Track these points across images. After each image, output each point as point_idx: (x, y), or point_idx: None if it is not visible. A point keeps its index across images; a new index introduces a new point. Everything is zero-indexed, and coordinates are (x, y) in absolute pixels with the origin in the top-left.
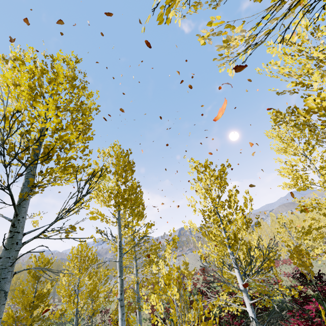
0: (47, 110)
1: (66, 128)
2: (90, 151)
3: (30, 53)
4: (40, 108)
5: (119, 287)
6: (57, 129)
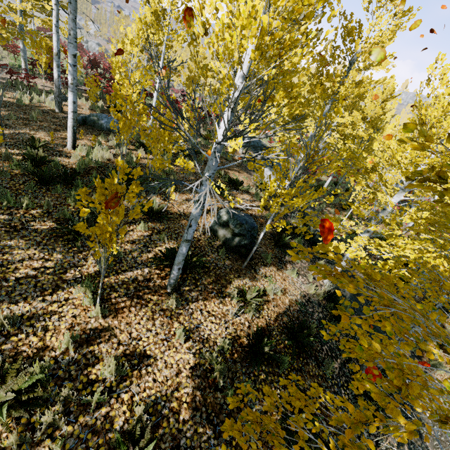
0: None
1: None
2: None
3: None
4: None
5: (55, 14)
6: None
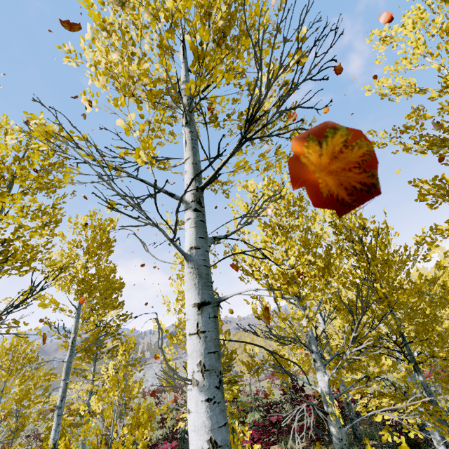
0: (10, 187)
1: (31, 219)
2: (53, 245)
3: (2, 121)
4: (6, 202)
5: (61, 392)
6: (21, 227)
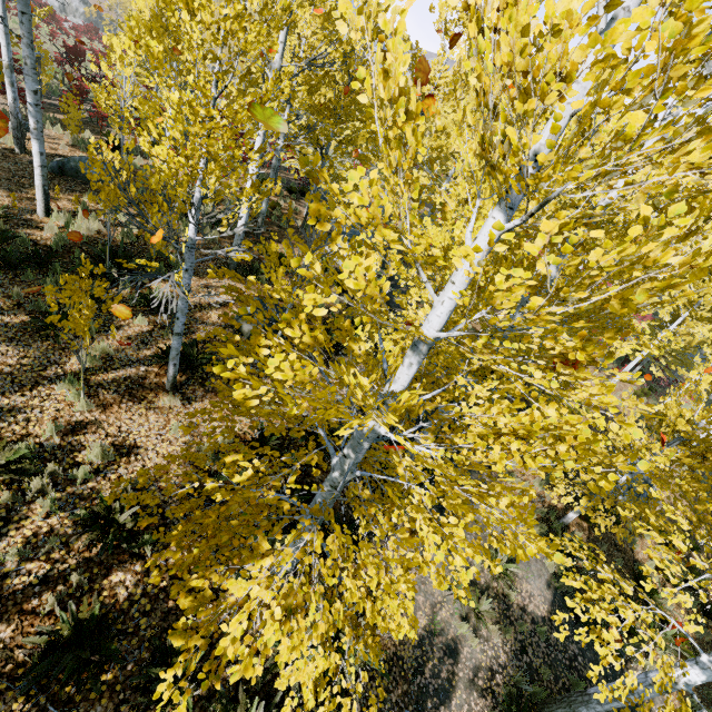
0: None
1: None
2: None
3: None
4: None
5: (1, 7)
6: None
